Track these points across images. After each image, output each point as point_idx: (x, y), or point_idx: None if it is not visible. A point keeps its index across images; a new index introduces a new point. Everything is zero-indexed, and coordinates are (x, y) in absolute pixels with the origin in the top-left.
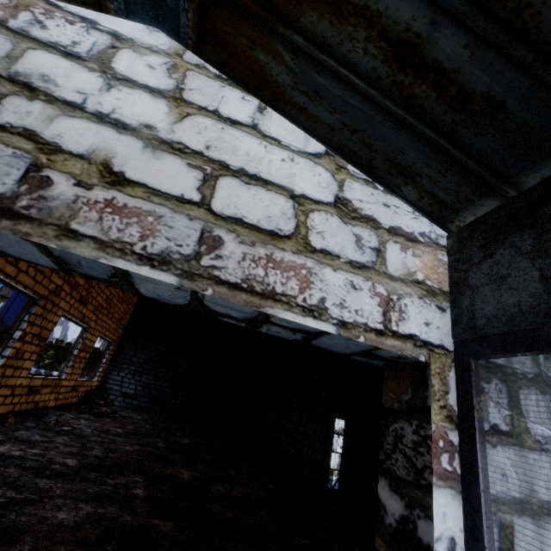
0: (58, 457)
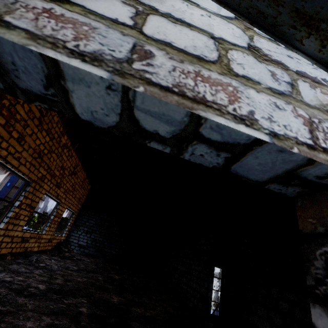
0: (33, 283)
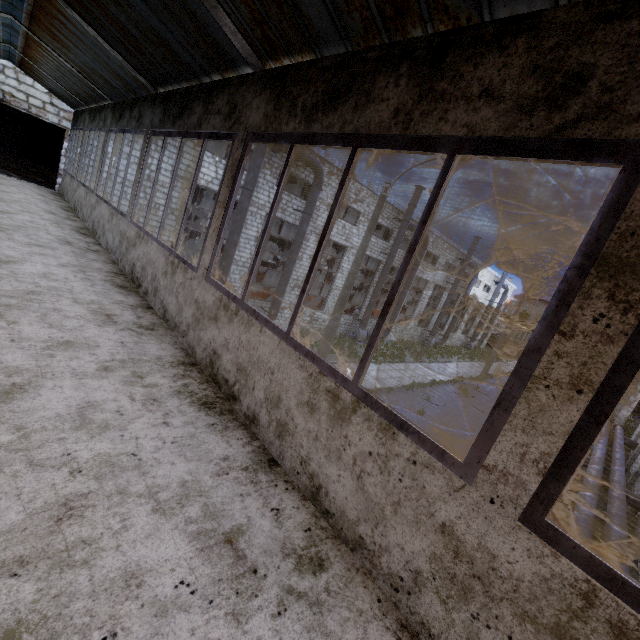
0: None
